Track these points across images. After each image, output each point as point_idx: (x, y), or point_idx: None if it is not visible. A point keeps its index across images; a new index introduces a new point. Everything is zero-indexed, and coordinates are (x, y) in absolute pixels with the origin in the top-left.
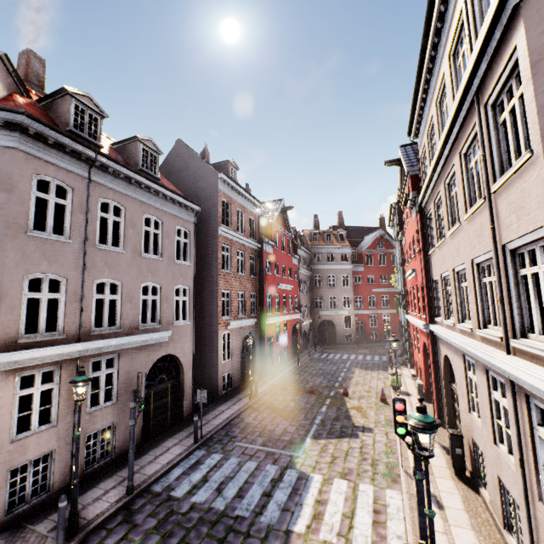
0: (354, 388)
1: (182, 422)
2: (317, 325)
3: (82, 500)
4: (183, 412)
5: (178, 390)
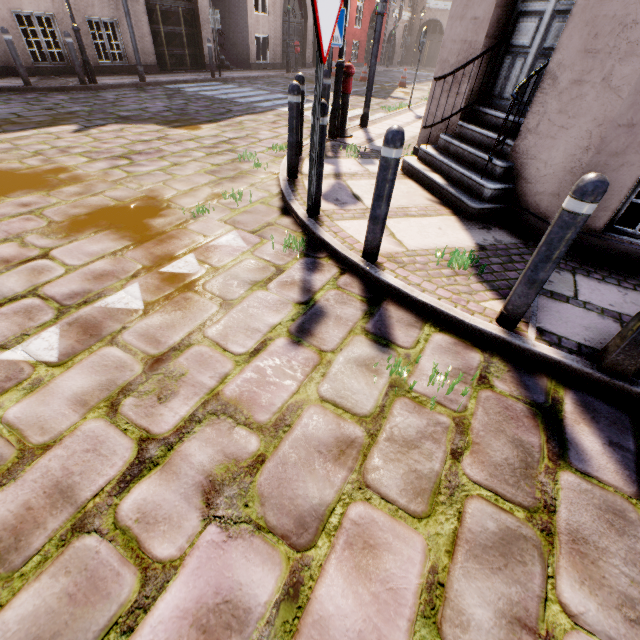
0: (418, 86)
1: (204, 71)
2: (417, 28)
3: (102, 78)
4: (204, 58)
5: (194, 25)
